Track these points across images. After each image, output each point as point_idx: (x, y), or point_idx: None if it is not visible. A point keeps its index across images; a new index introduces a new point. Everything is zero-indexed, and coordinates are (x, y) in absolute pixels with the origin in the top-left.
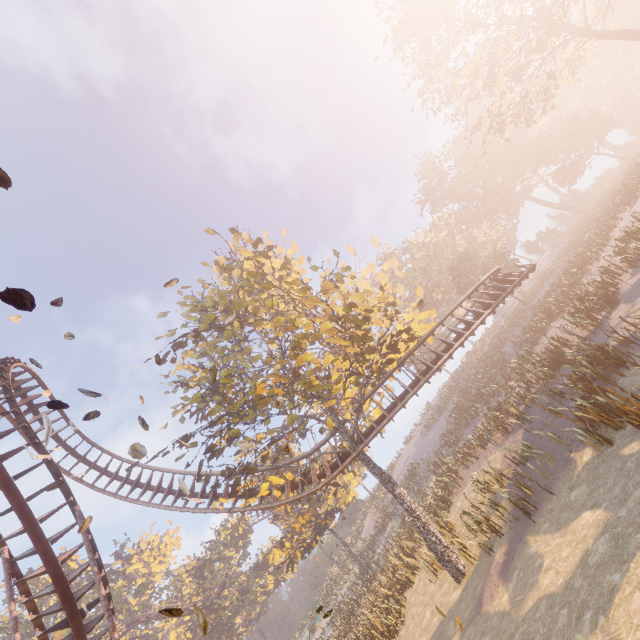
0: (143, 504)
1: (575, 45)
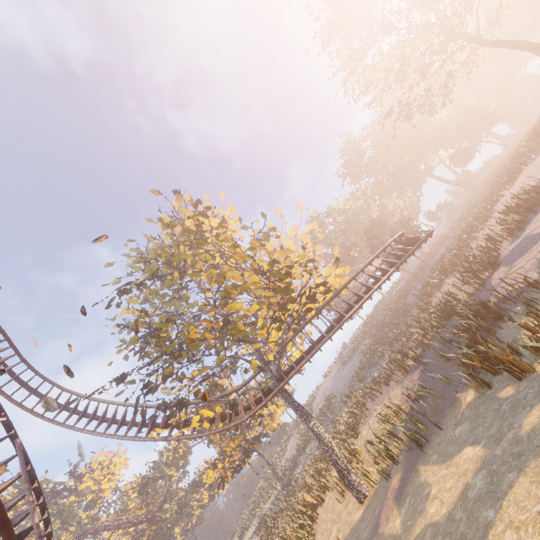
0: (88, 433)
1: (470, 51)
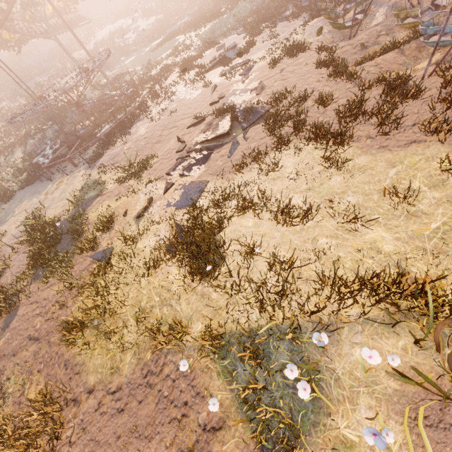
0: None
1: None
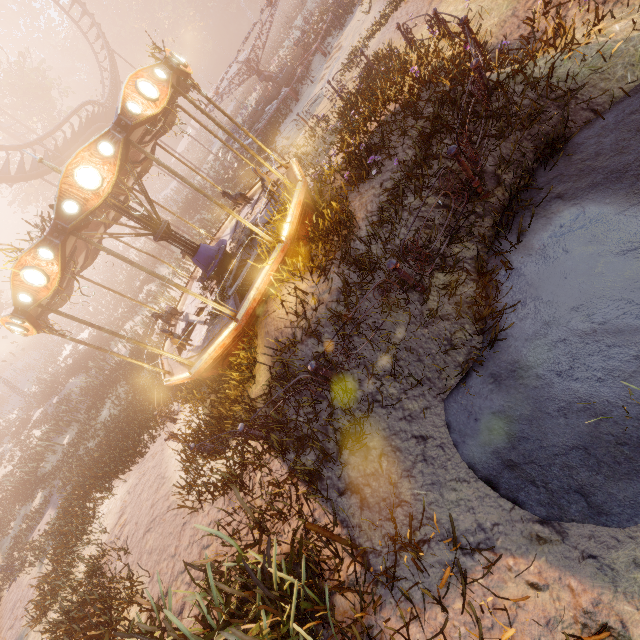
0: None
1: None
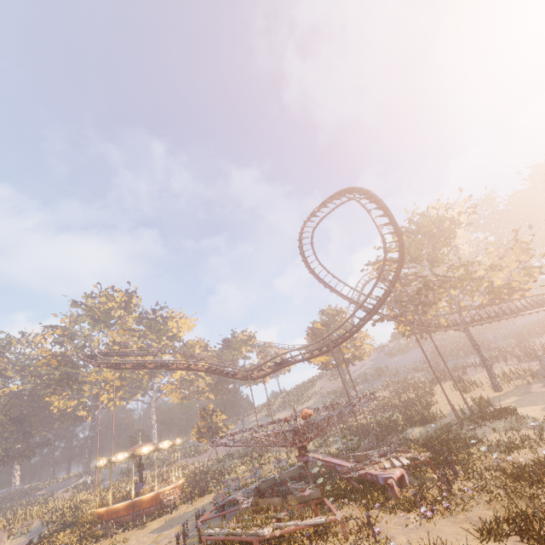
0: (332, 290)
1: None
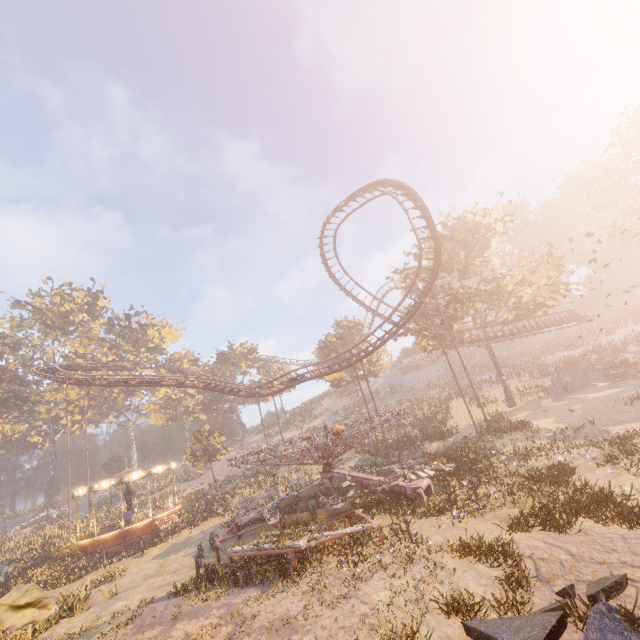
0: (355, 300)
1: None
